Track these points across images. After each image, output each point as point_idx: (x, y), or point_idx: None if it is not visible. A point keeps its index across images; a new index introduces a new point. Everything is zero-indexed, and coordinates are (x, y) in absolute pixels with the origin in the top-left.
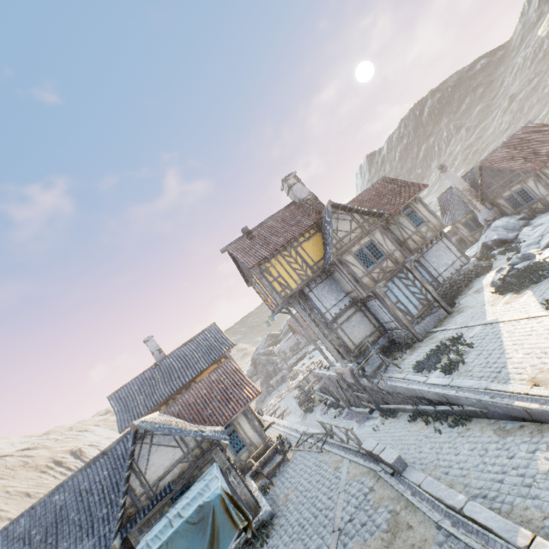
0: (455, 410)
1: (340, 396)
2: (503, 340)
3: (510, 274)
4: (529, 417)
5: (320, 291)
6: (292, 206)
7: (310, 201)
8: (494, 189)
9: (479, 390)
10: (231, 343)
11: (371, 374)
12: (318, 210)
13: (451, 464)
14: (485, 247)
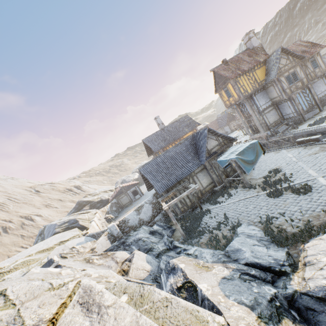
0: None
1: None
2: None
3: None
4: None
5: (258, 96)
6: (248, 50)
7: (259, 48)
8: None
9: None
10: (198, 123)
11: (282, 131)
12: (265, 53)
13: None
14: None
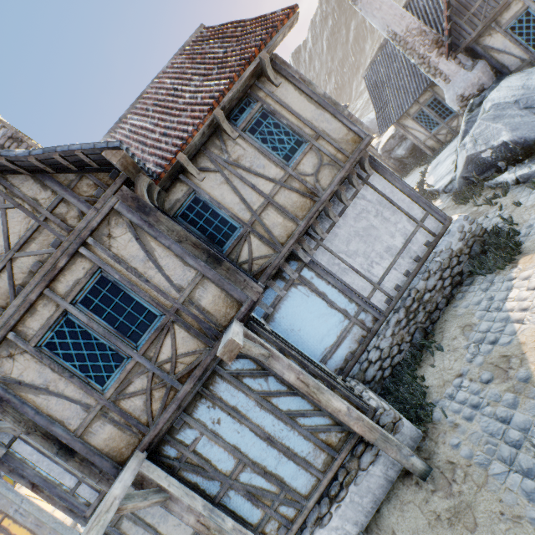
0: None
1: None
2: None
3: None
4: None
5: None
6: None
7: None
8: (480, 6)
9: None
10: None
11: None
12: None
13: None
14: (474, 166)
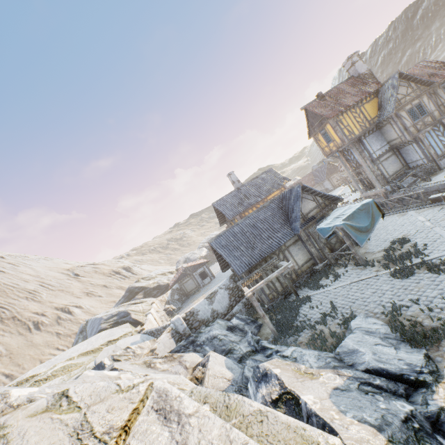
0: None
1: None
2: None
3: None
4: None
5: (370, 139)
6: (352, 79)
7: (366, 75)
8: None
9: None
10: (287, 179)
11: (408, 185)
12: (376, 81)
13: None
14: None
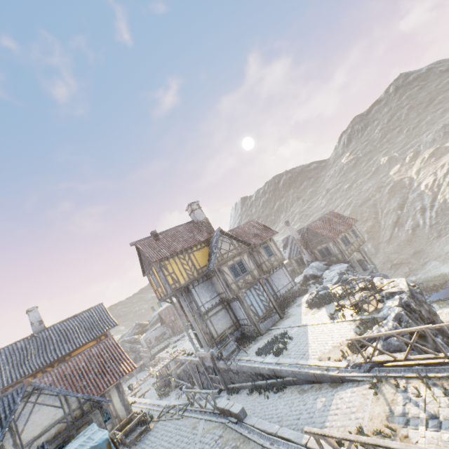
0: (279, 381)
1: (197, 380)
2: (309, 335)
3: (316, 297)
4: (316, 379)
5: (200, 289)
6: (192, 223)
7: (204, 223)
8: (313, 243)
9: (293, 365)
10: (114, 323)
11: (227, 356)
12: (209, 231)
13: (273, 416)
14: (305, 278)
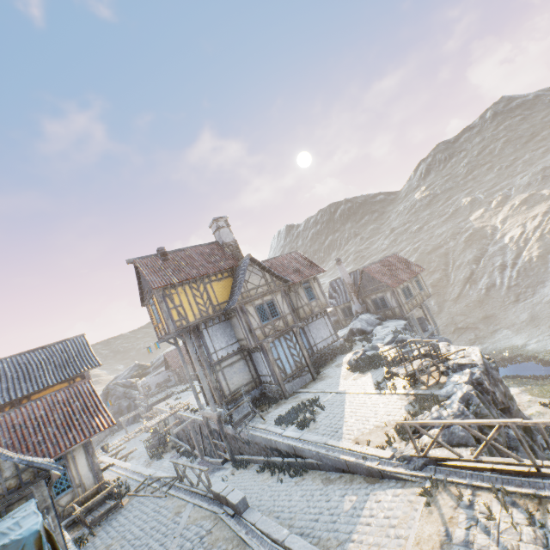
0: (299, 462)
1: (198, 443)
2: (346, 407)
3: (362, 358)
4: (347, 468)
5: (215, 331)
6: (215, 245)
7: (232, 246)
8: (367, 290)
9: (320, 444)
10: (96, 362)
11: (237, 421)
12: (237, 258)
13: (284, 509)
14: (351, 332)
